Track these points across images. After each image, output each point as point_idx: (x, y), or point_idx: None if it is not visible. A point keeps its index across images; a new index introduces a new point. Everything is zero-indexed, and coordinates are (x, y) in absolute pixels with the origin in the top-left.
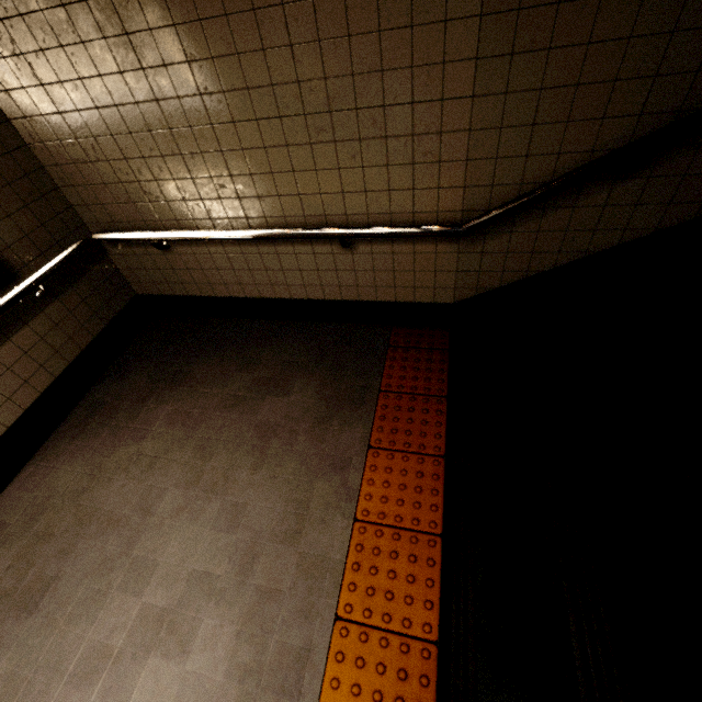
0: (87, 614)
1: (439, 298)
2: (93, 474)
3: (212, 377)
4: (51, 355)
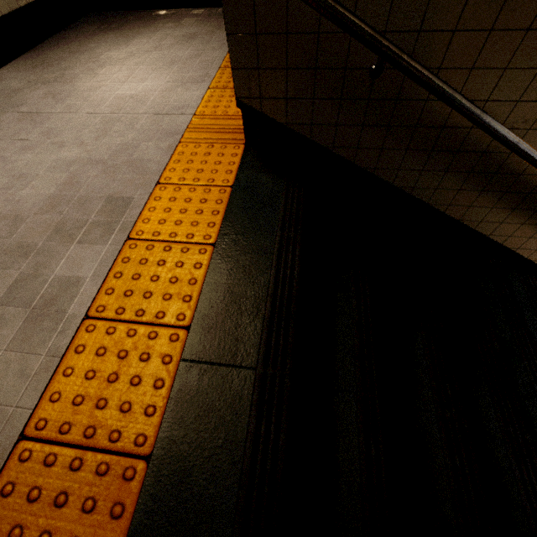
0: (85, 80)
1: None
2: (71, 53)
3: (139, 26)
4: None
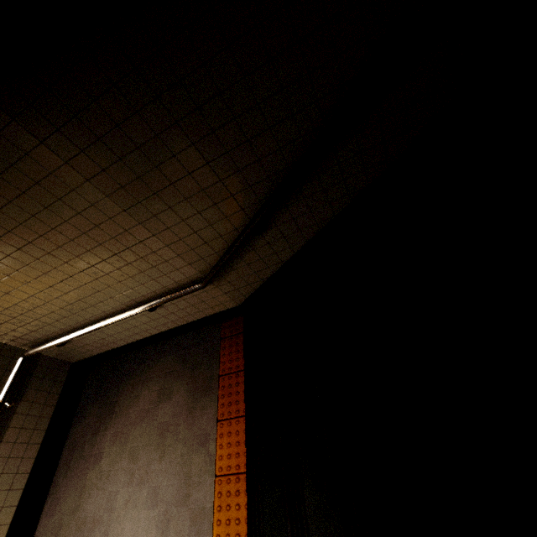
0: None
1: (229, 306)
2: (80, 494)
3: (129, 401)
4: (31, 434)
